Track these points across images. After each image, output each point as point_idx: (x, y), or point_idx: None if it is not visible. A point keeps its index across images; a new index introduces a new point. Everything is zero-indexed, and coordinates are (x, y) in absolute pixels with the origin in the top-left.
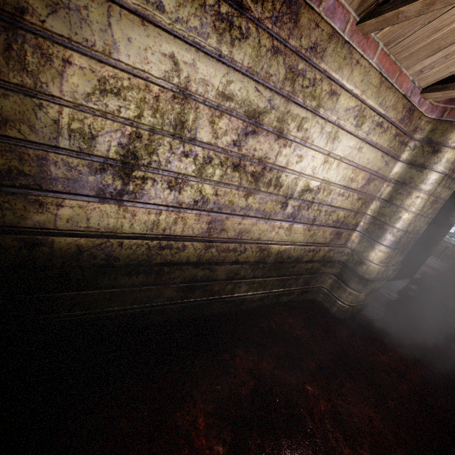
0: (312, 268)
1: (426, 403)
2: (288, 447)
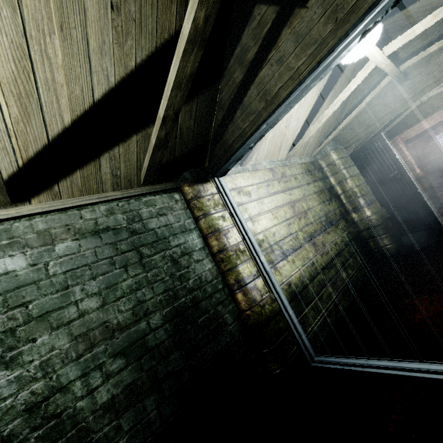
0: None
1: None
2: None
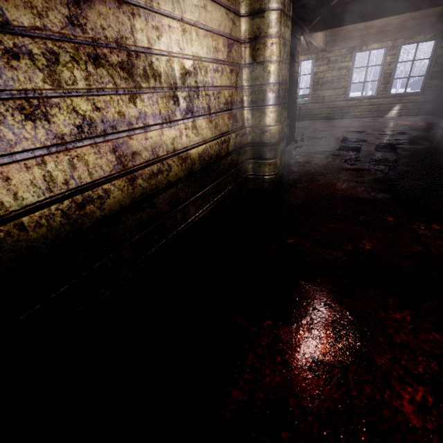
0: (232, 161)
1: (355, 198)
2: (308, 282)
